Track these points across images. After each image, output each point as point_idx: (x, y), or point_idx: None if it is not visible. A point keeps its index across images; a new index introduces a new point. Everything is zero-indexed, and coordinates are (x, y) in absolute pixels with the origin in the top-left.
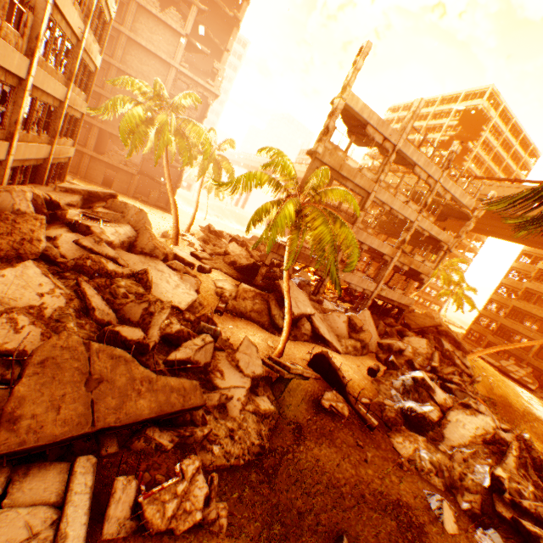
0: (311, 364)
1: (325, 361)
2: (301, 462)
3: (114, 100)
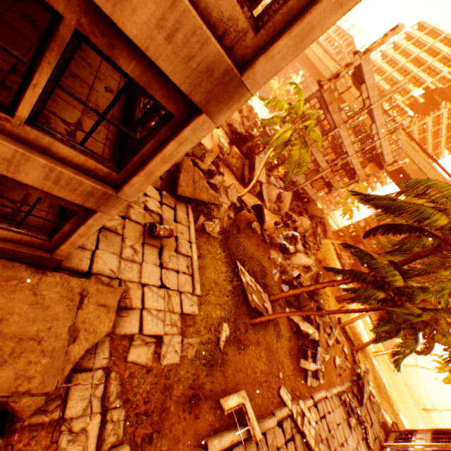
0: (253, 208)
1: (260, 209)
2: (237, 240)
3: None
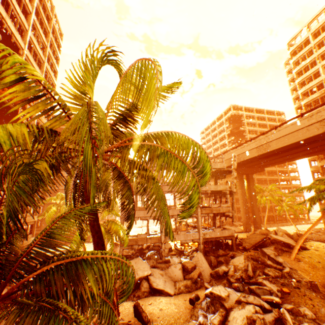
0: (135, 314)
1: (136, 308)
2: None
3: (47, 208)
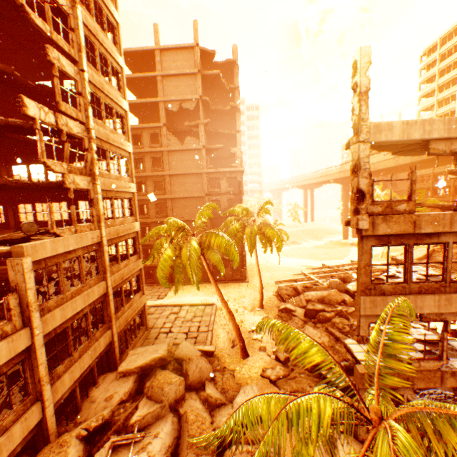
0: None
1: None
2: None
3: (156, 246)
